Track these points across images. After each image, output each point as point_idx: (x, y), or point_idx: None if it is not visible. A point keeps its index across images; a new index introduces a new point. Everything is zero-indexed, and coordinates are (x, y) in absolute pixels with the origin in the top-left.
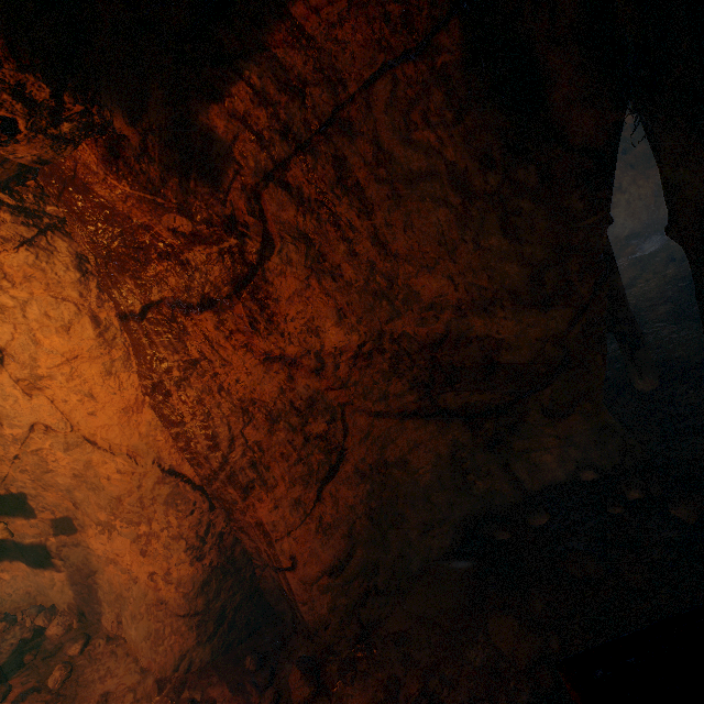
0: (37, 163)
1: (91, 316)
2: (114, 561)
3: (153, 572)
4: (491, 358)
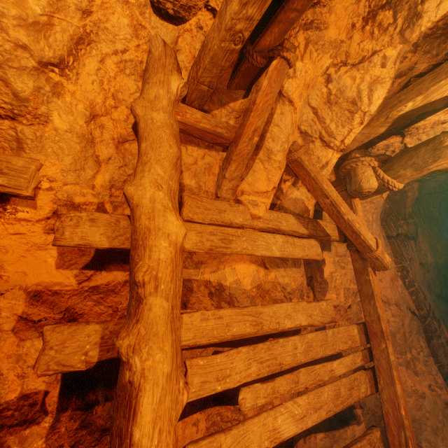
0: None
1: (381, 233)
2: None
3: (429, 384)
4: None
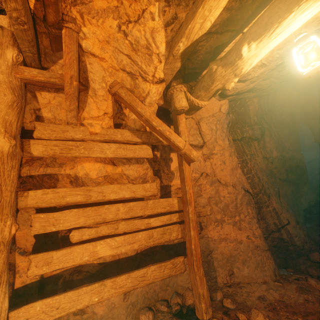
0: (240, 98)
1: (227, 138)
2: (225, 239)
3: (247, 235)
4: (297, 164)
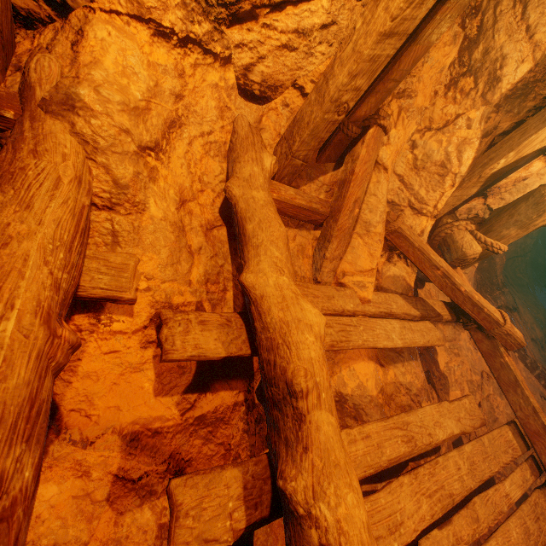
0: None
1: None
2: None
3: None
4: None
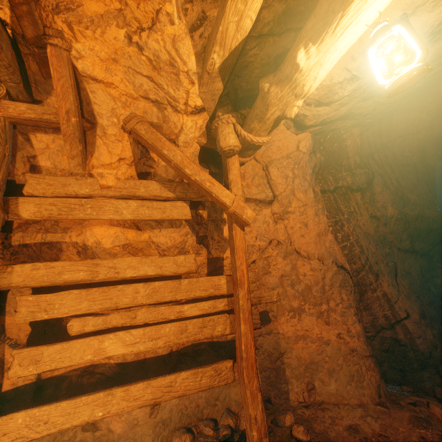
0: (331, 130)
1: (312, 188)
2: (304, 336)
3: (338, 333)
4: (430, 225)
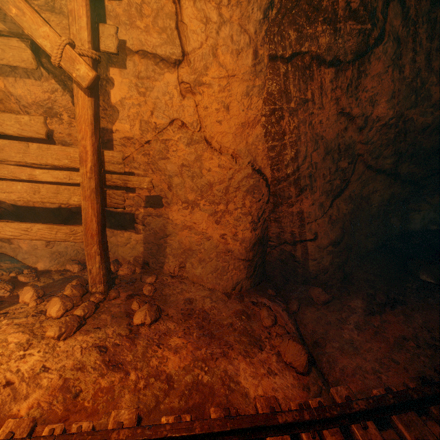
0: None
1: (254, 50)
2: (190, 227)
3: (224, 234)
4: None
